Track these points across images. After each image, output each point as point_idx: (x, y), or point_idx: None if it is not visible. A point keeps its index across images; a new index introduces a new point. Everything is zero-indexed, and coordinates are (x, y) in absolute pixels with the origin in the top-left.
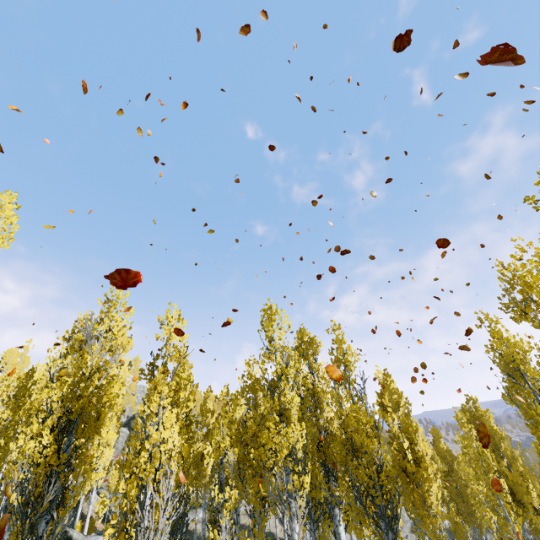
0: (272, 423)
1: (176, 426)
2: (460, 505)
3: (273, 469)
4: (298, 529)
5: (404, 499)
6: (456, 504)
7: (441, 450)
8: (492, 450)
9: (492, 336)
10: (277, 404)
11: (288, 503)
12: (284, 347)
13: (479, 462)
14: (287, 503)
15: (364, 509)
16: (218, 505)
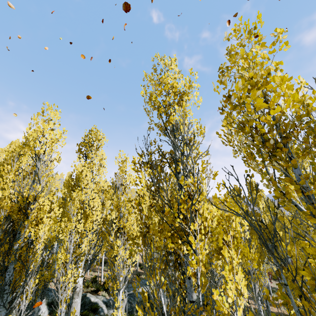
0: None
1: None
2: None
3: None
4: None
5: None
6: None
7: None
8: None
9: (143, 79)
10: None
11: None
12: None
13: None
14: None
15: None
16: None
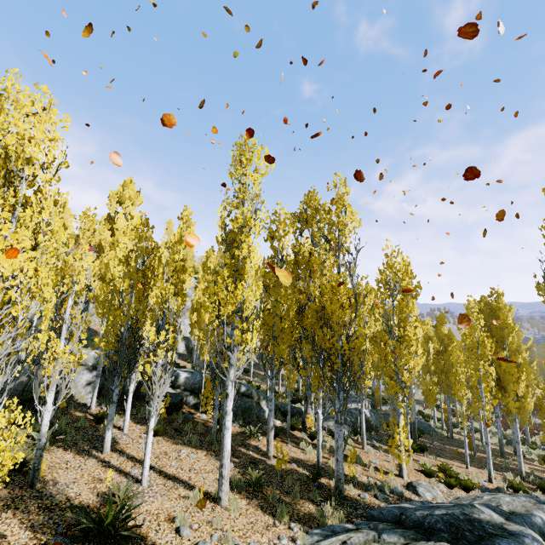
0: (221, 278)
1: (31, 252)
2: (441, 378)
3: (214, 322)
4: (234, 377)
5: (383, 366)
6: (439, 377)
7: (441, 334)
8: (495, 341)
9: None
10: (228, 258)
11: (227, 354)
12: (255, 194)
13: (474, 350)
14: (227, 354)
15: (321, 371)
16: (152, 345)
